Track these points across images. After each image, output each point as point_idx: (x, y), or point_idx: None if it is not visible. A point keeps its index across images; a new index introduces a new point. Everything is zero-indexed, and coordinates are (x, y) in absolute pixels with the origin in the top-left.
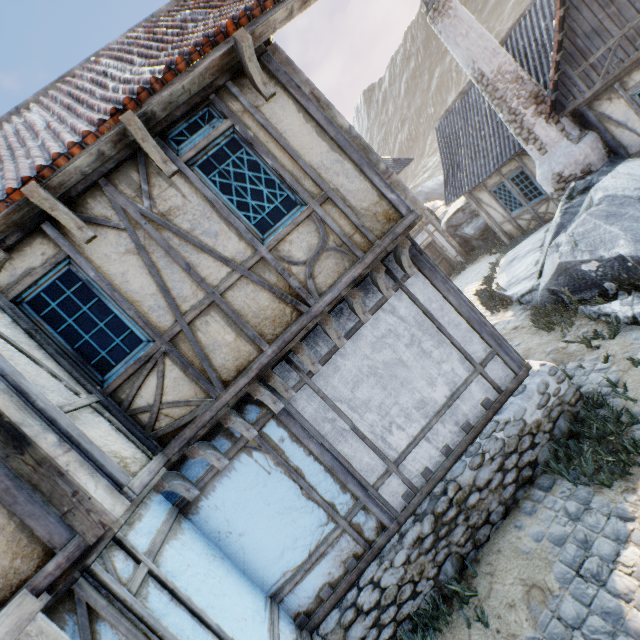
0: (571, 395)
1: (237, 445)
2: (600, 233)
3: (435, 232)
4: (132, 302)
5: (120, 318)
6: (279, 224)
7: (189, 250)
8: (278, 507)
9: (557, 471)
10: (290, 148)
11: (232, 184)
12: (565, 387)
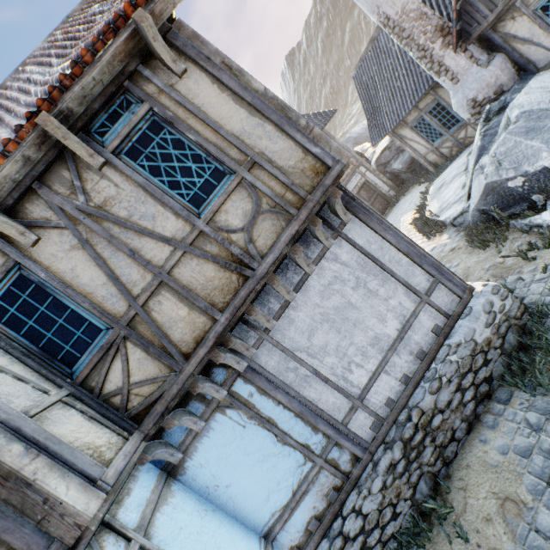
0: (516, 309)
1: (210, 407)
2: (522, 149)
3: (367, 172)
4: (85, 295)
5: (77, 312)
6: (212, 196)
7: (130, 236)
8: (257, 456)
9: (513, 384)
10: (210, 120)
11: (160, 165)
12: (509, 303)
